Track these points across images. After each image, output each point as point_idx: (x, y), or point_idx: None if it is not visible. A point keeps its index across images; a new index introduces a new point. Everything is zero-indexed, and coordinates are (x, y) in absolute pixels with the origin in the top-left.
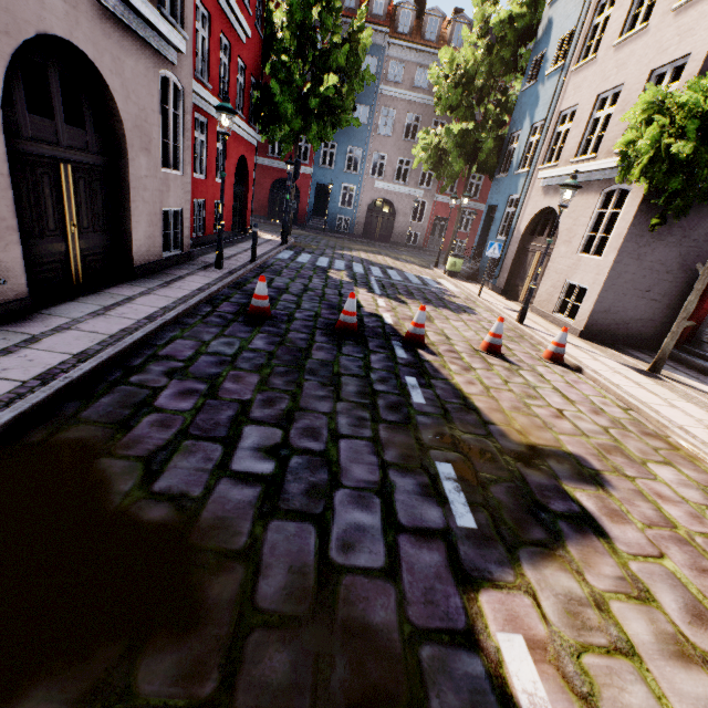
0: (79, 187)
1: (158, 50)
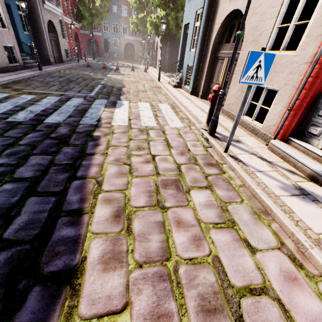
0: (54, 44)
1: (58, 15)
